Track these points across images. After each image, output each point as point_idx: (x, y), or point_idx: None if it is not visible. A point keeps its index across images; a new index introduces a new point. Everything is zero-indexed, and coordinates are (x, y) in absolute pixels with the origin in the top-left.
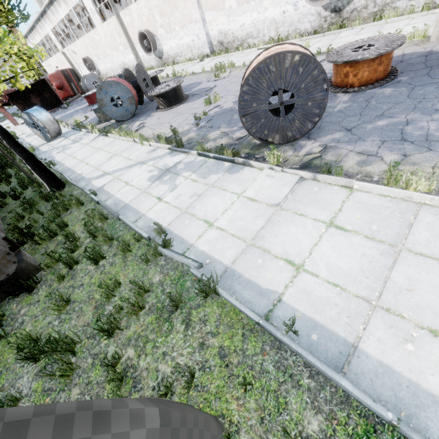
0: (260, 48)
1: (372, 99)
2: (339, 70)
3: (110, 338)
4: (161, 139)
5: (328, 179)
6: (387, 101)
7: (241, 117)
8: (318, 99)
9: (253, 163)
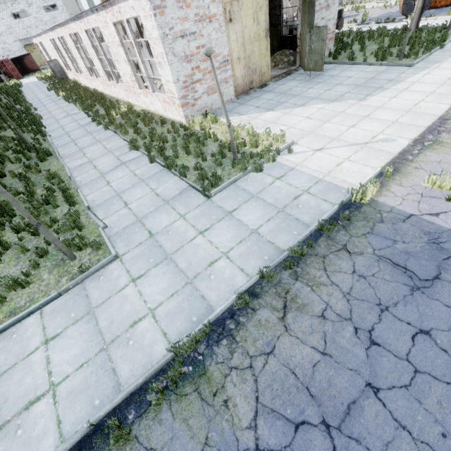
0: (378, 2)
1: (444, 9)
2: (433, 0)
3: (379, 37)
4: (351, 22)
5: (430, 18)
6: (449, 9)
7: (403, 5)
8: (430, 0)
9: (403, 20)
